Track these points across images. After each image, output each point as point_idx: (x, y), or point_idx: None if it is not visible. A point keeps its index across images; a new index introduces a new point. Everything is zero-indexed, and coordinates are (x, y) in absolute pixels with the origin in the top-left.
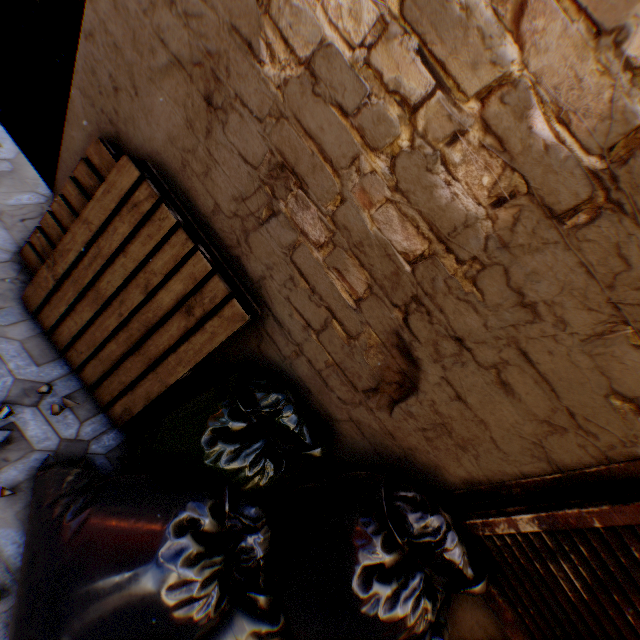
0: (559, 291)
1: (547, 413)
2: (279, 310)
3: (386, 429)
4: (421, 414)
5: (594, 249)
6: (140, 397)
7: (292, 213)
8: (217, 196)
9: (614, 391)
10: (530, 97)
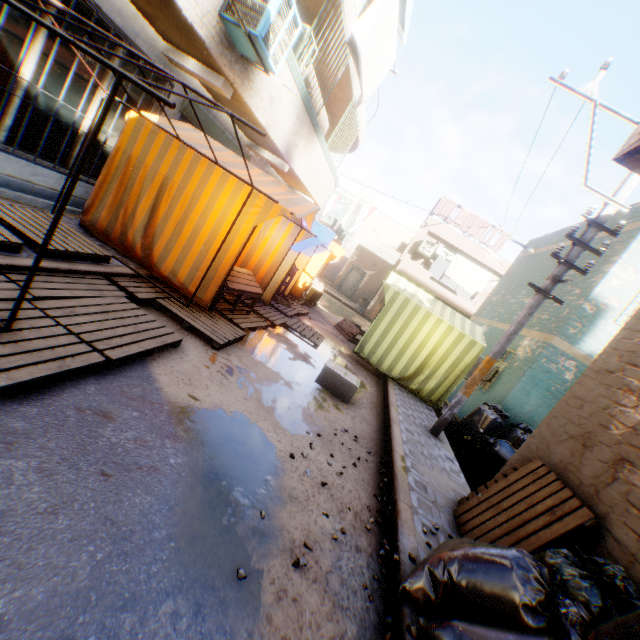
0: None
1: None
2: (615, 531)
3: None
4: None
5: None
6: None
7: (624, 477)
8: (580, 478)
9: None
10: None
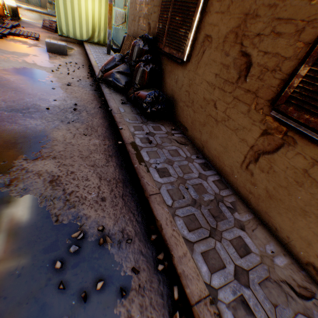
0: None
1: (157, 10)
2: None
3: None
4: (151, 31)
5: None
6: None
7: (140, 23)
8: (136, 33)
9: None
10: None
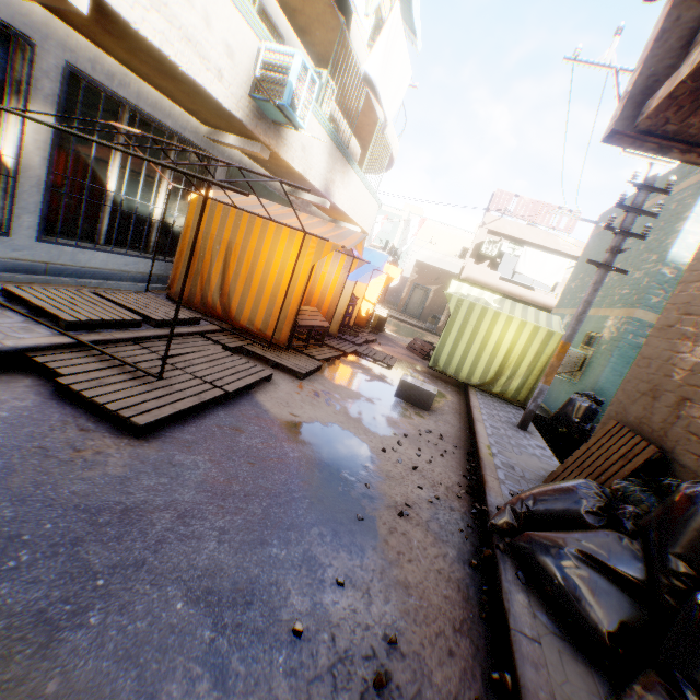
0: None
1: None
2: (680, 459)
3: None
4: None
5: None
6: None
7: (685, 413)
8: (651, 426)
9: None
10: None
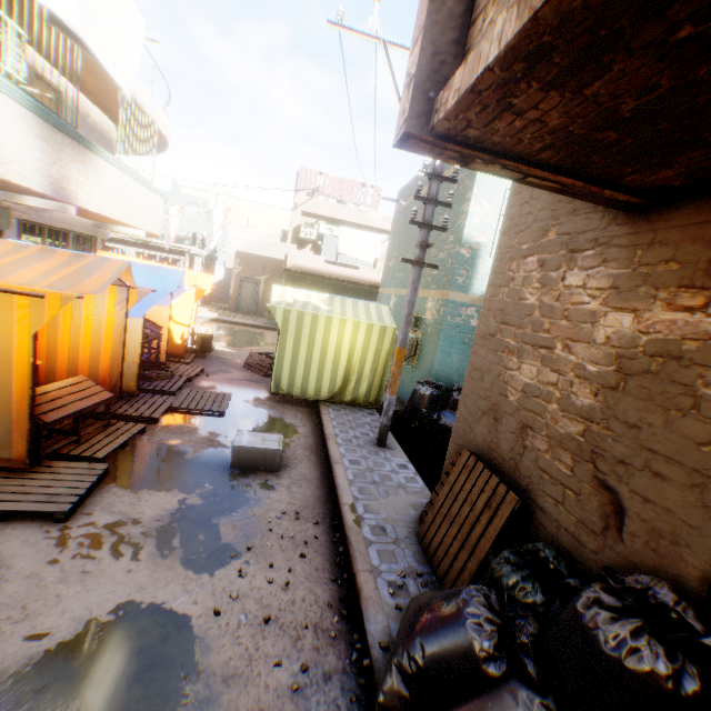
0: (636, 412)
1: (686, 478)
2: (540, 501)
3: (627, 560)
4: (636, 529)
5: (633, 391)
6: (466, 575)
7: (531, 443)
8: (502, 454)
9: (696, 443)
10: (583, 363)
